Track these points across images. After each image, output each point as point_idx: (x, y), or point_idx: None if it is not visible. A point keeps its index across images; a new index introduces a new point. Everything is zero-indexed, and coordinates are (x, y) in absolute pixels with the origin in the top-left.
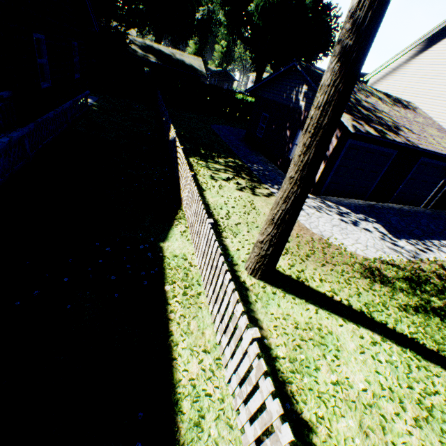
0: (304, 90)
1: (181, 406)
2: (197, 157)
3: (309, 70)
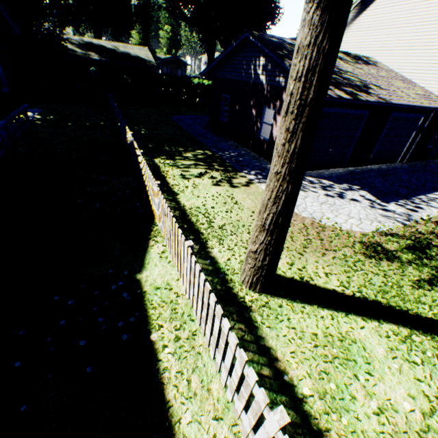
0: (262, 63)
1: None
2: (163, 157)
3: (263, 40)
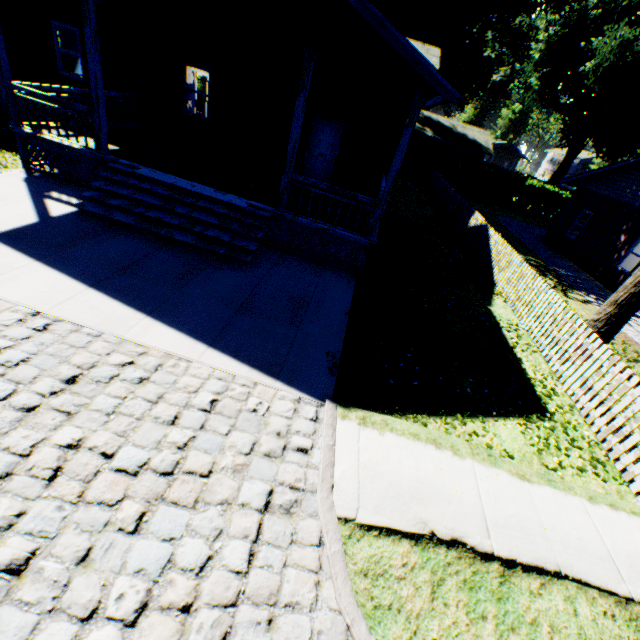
0: None
1: (535, 385)
2: None
3: None
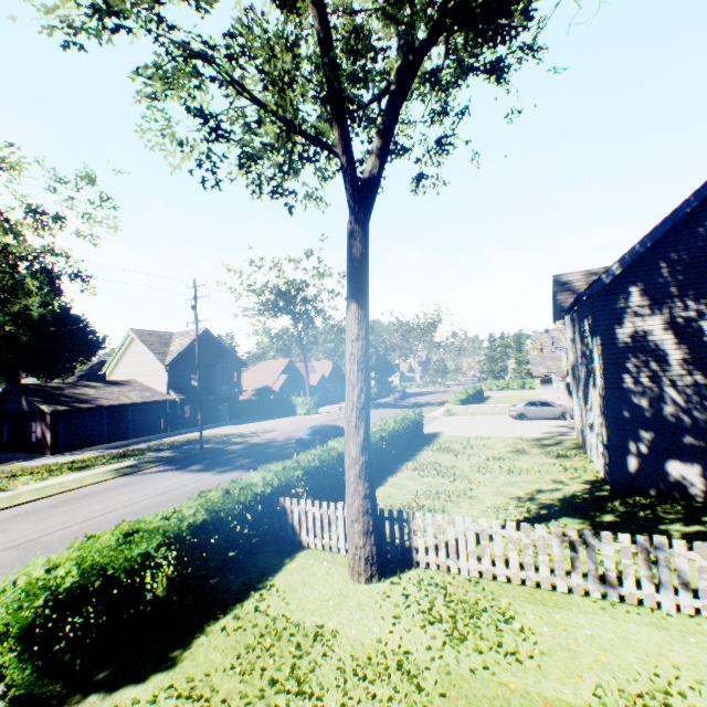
0: (25, 399)
1: None
2: None
3: (22, 389)
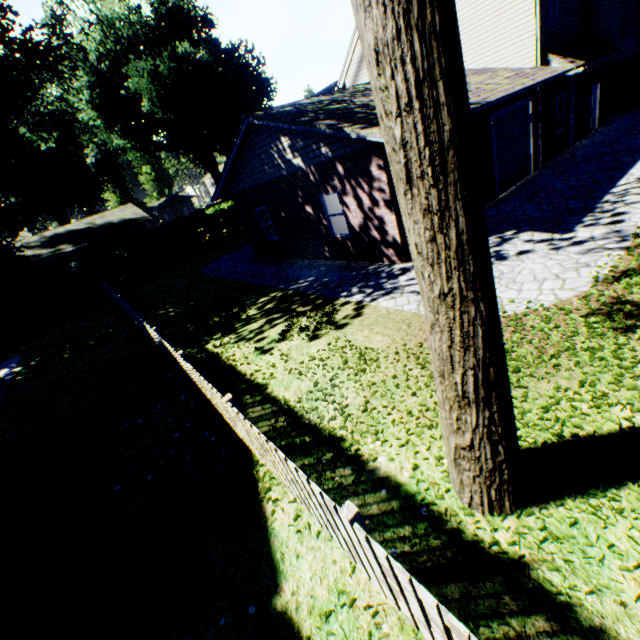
0: (286, 144)
1: None
2: (216, 335)
3: (272, 116)
